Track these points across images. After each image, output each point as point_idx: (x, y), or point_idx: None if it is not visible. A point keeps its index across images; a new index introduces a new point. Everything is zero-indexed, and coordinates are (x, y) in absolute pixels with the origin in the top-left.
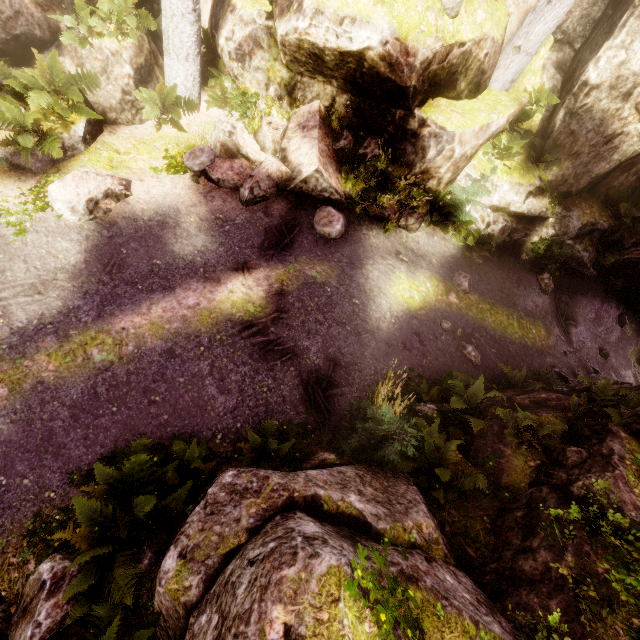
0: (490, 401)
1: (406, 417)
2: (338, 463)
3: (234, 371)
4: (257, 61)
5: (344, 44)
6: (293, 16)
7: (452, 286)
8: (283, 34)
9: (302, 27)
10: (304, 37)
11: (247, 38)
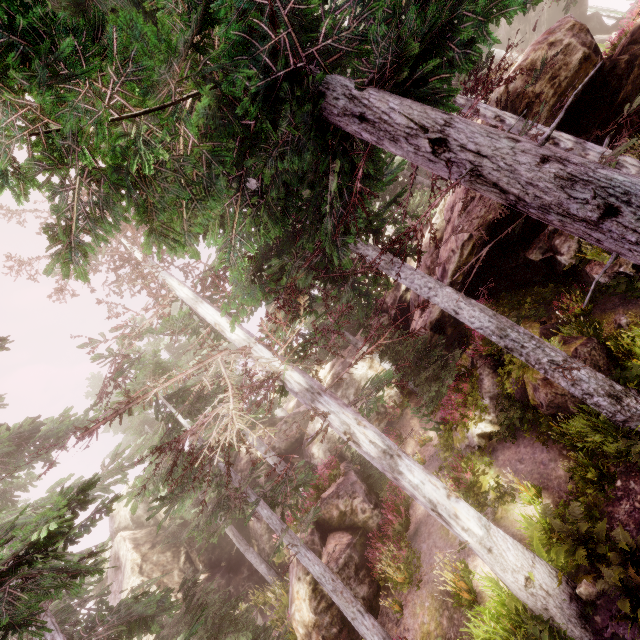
0: None
1: None
2: None
3: None
4: None
5: None
6: None
7: None
8: None
9: None
10: None
11: None
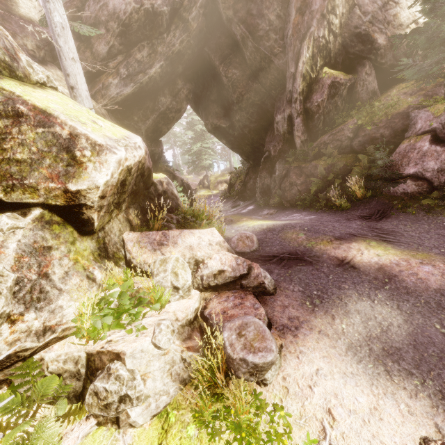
0: (308, 186)
1: (366, 165)
2: (408, 178)
3: (424, 237)
4: (57, 269)
5: (140, 152)
6: (102, 157)
7: (234, 222)
8: (108, 178)
9: (123, 155)
10: (124, 165)
11: (18, 261)
